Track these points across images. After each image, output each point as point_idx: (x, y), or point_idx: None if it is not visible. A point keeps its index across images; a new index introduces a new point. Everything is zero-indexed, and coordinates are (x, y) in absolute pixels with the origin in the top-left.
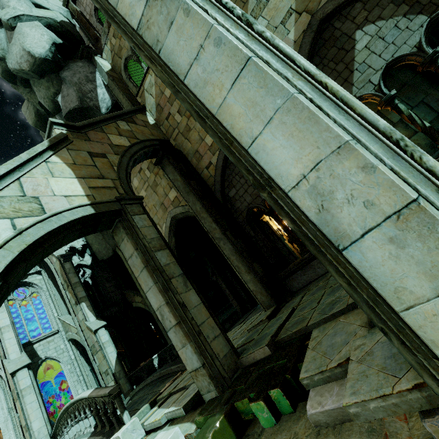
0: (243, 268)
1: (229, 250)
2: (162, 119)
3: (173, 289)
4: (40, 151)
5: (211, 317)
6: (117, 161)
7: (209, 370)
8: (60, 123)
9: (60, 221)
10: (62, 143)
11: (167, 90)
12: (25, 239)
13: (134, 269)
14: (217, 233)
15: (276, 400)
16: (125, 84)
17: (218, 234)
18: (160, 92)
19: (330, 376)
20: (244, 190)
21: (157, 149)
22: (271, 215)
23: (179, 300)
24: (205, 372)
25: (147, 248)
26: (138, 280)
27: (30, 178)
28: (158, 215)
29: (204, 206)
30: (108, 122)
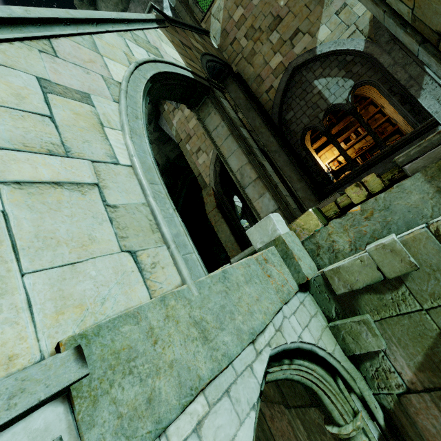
0: (295, 177)
1: (283, 162)
2: (226, 44)
3: (255, 152)
4: (151, 19)
5: (282, 184)
6: (199, 57)
7: (283, 212)
8: (157, 8)
9: (175, 70)
10: (162, 24)
11: (236, 14)
12: (158, 67)
13: (217, 139)
14: (273, 146)
15: (368, 184)
16: (190, 10)
17: (274, 148)
18: (228, 17)
19: (426, 146)
20: (302, 112)
21: (222, 69)
22: (327, 134)
23: (260, 161)
24: (280, 213)
25: (233, 120)
26: (220, 148)
27: (149, 34)
28: (207, 143)
29: (264, 120)
30: (187, 28)
